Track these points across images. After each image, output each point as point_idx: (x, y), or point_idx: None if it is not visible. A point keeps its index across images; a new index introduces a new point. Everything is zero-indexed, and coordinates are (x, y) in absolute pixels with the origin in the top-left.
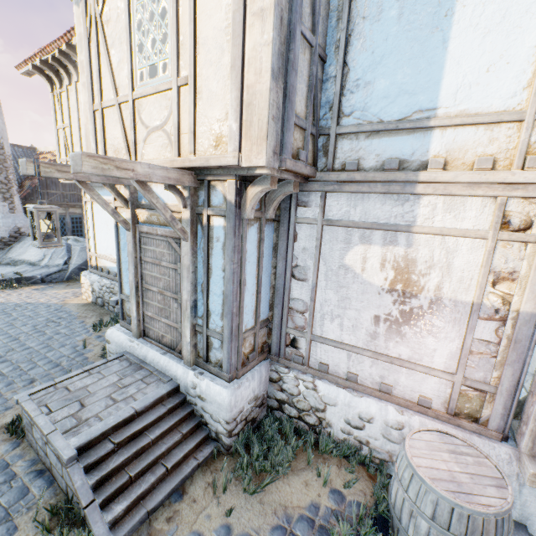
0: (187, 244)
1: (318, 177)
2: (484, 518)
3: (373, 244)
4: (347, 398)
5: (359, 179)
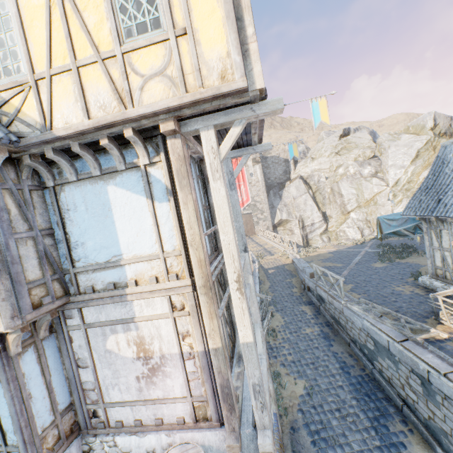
0: None
1: (72, 299)
2: None
3: (119, 333)
4: (137, 441)
5: (96, 297)
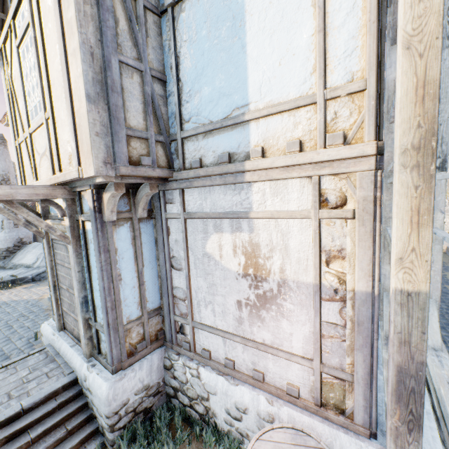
0: (71, 248)
1: (175, 176)
2: None
3: (224, 232)
4: (224, 386)
5: (203, 174)
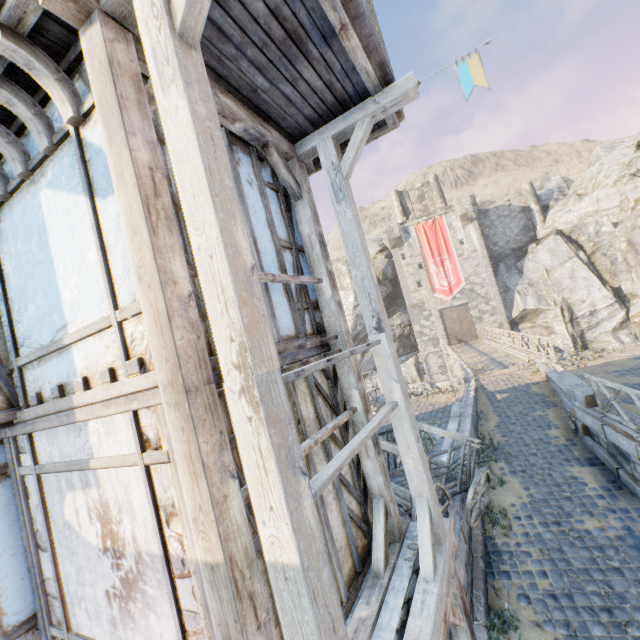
0: None
1: (19, 417)
2: None
3: (77, 489)
4: None
5: (42, 414)
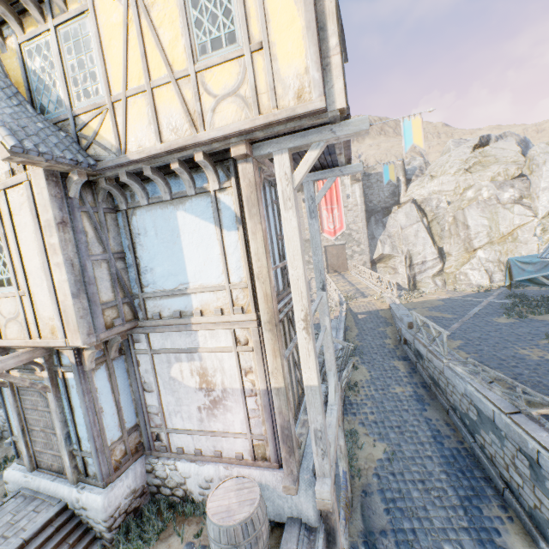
0: (51, 395)
1: (140, 324)
2: (234, 528)
3: (183, 362)
4: (196, 469)
5: (163, 324)
